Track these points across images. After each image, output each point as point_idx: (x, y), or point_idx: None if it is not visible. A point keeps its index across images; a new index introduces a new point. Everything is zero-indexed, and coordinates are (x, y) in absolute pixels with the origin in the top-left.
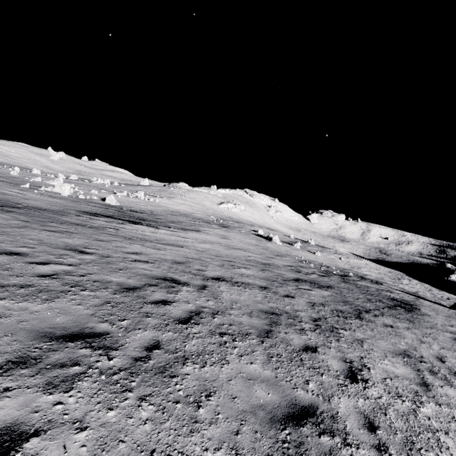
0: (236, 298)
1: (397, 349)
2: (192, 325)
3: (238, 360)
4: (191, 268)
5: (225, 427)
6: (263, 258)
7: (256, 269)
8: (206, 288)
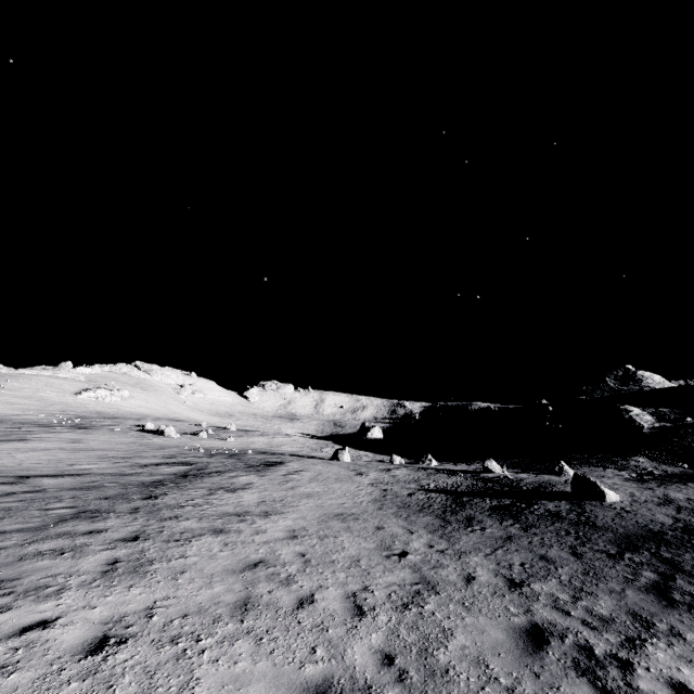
0: (61, 483)
1: (213, 485)
2: (0, 500)
3: (44, 505)
4: (3, 474)
5: (22, 520)
6: (129, 454)
7: (107, 463)
8: (24, 483)
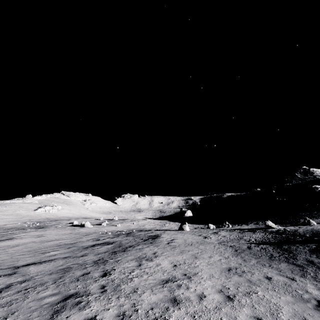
0: (42, 269)
1: (135, 257)
2: (2, 294)
3: (36, 294)
4: (2, 266)
5: (23, 317)
6: (73, 240)
7: (64, 249)
8: (17, 273)
